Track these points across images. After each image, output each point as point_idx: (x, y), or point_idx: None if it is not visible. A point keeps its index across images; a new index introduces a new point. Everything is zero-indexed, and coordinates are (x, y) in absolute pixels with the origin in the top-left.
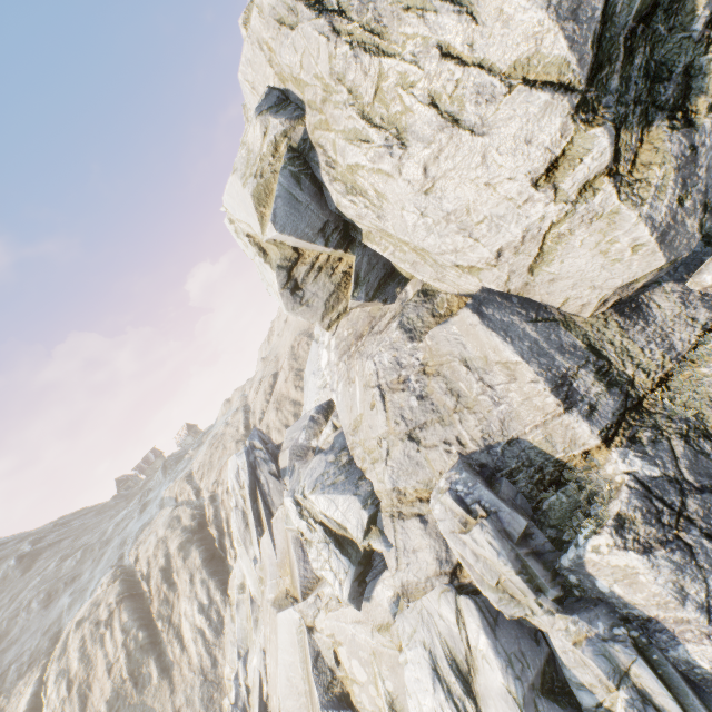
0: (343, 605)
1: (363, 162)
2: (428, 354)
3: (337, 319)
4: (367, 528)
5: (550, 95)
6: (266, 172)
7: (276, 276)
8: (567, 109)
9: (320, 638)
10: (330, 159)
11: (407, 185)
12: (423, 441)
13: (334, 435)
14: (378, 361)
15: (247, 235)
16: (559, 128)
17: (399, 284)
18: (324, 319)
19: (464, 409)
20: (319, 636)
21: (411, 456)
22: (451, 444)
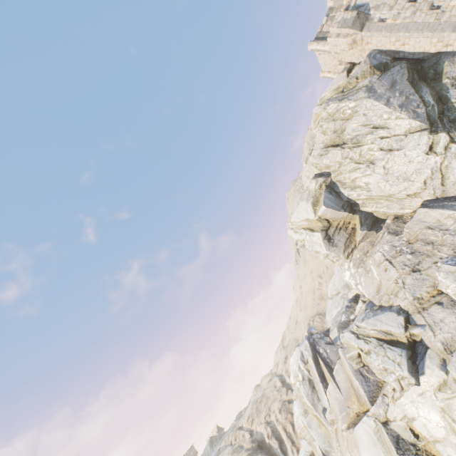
0: (405, 390)
1: (358, 176)
2: (408, 236)
3: (351, 252)
4: (405, 325)
5: (419, 133)
6: (317, 195)
7: (320, 234)
8: (427, 133)
9: (395, 424)
10: (343, 183)
11: (377, 174)
12: (421, 268)
13: (364, 304)
14: (382, 250)
15: (302, 228)
16: (426, 138)
17: (381, 222)
18: (344, 253)
19: (438, 246)
20: (394, 424)
21: (417, 278)
22: (438, 262)
